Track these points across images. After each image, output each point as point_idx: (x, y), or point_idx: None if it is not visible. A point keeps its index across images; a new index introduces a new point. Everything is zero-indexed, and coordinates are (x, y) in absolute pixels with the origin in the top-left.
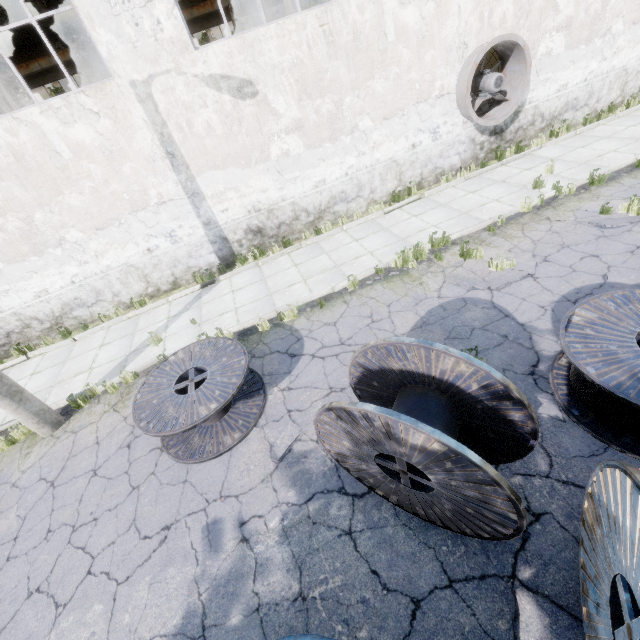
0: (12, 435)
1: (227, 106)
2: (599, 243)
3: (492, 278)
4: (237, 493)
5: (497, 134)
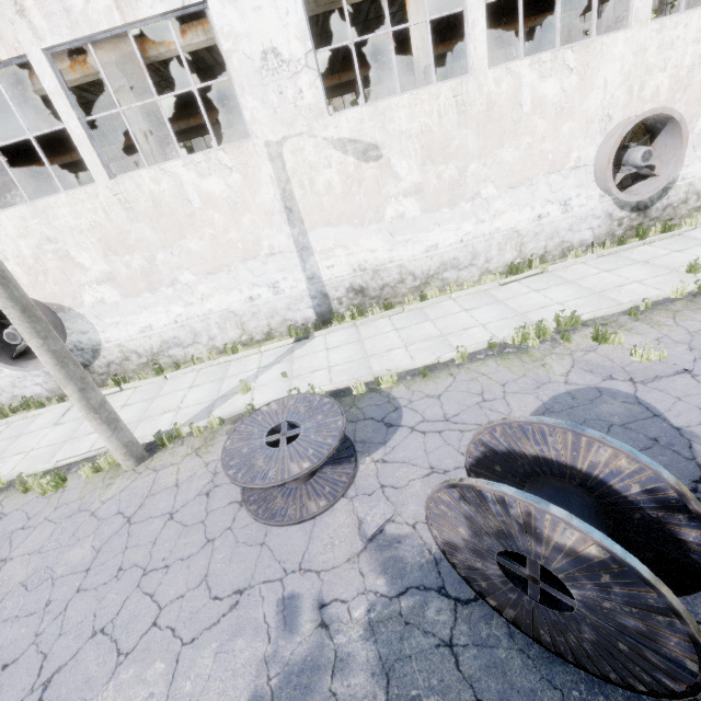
0: (99, 463)
1: (350, 167)
2: None
3: (635, 369)
4: (318, 568)
5: (640, 210)
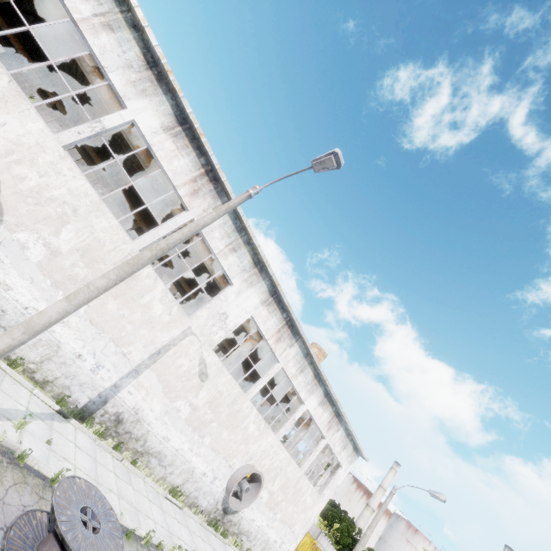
0: None
1: (193, 370)
2: None
3: None
4: None
5: (225, 512)
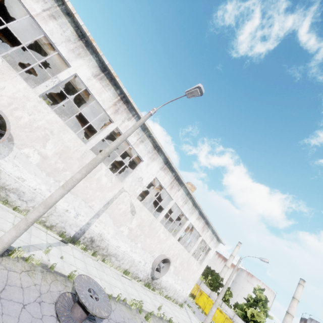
0: None
1: (128, 210)
2: None
3: None
4: None
5: (152, 279)
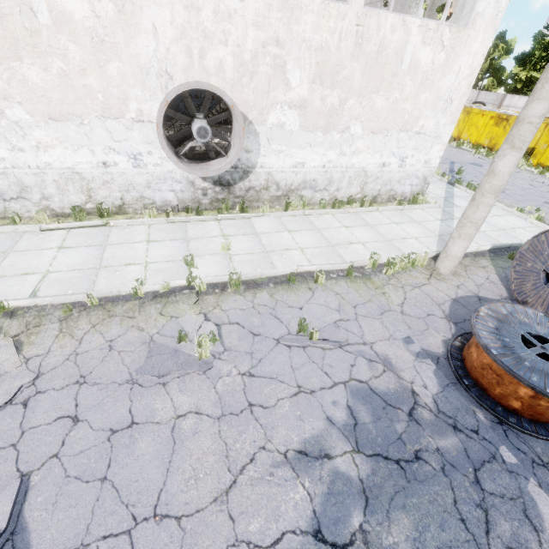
0: None
1: None
2: (113, 394)
3: None
4: None
5: (224, 185)
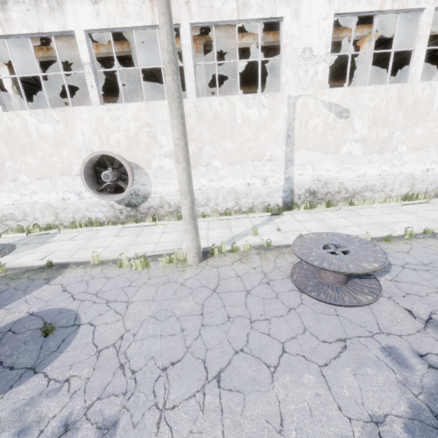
0: (174, 256)
1: (330, 119)
2: None
3: None
4: (397, 333)
5: None
